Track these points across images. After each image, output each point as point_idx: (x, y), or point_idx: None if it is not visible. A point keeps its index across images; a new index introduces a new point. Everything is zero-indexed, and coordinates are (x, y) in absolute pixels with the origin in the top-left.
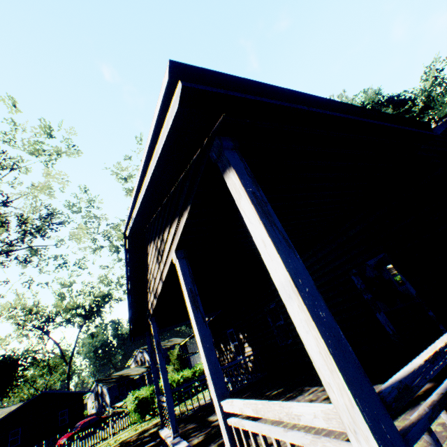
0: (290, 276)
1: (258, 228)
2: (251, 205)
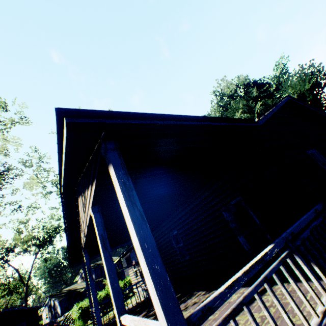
0: (139, 243)
1: (125, 207)
2: (121, 192)
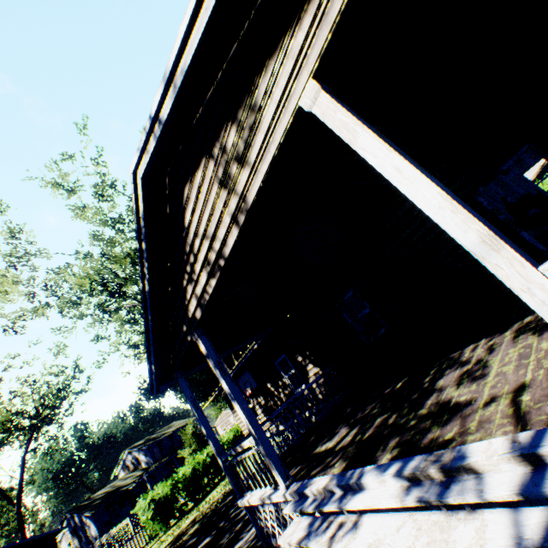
0: None
1: None
2: None
